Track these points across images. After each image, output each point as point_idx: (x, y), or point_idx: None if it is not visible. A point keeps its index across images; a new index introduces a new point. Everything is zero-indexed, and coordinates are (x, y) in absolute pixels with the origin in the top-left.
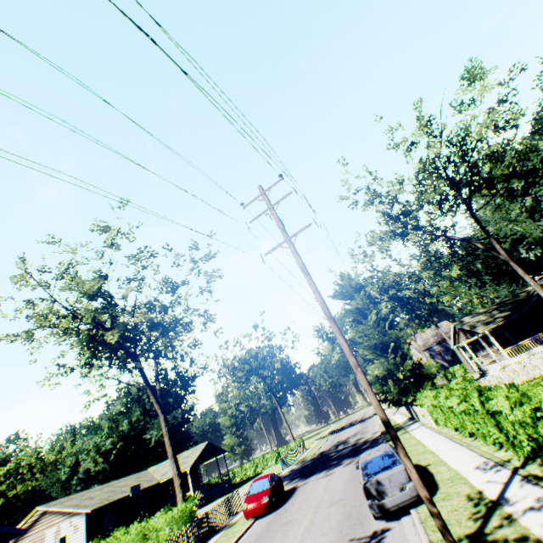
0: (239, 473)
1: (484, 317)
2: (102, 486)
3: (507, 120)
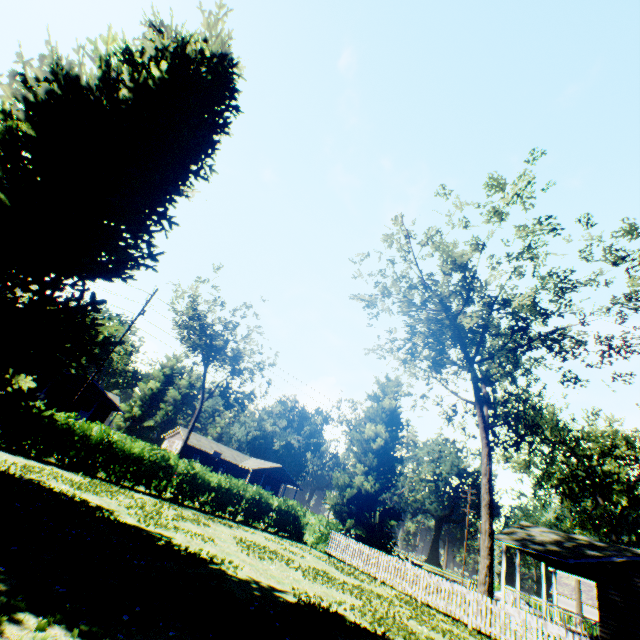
0: None
1: (545, 537)
2: (215, 442)
3: (527, 248)
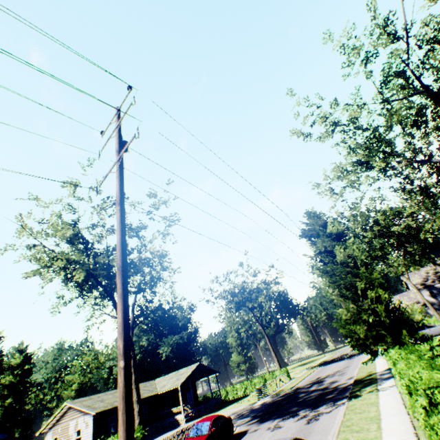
0: (231, 391)
1: None
2: (116, 390)
3: None
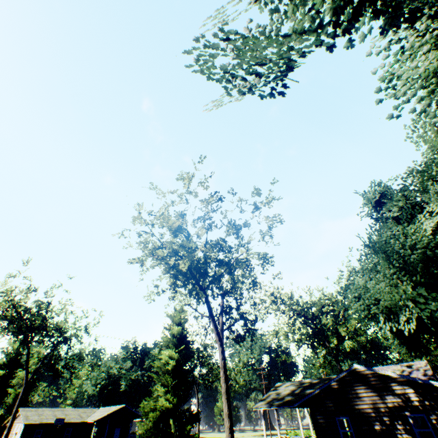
0: None
1: (286, 391)
2: (60, 408)
3: (207, 212)
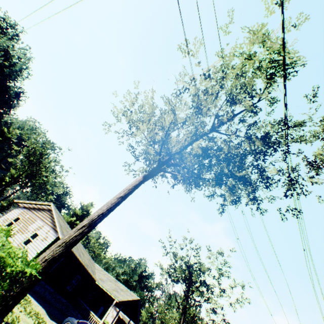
0: None
1: None
2: None
3: None
